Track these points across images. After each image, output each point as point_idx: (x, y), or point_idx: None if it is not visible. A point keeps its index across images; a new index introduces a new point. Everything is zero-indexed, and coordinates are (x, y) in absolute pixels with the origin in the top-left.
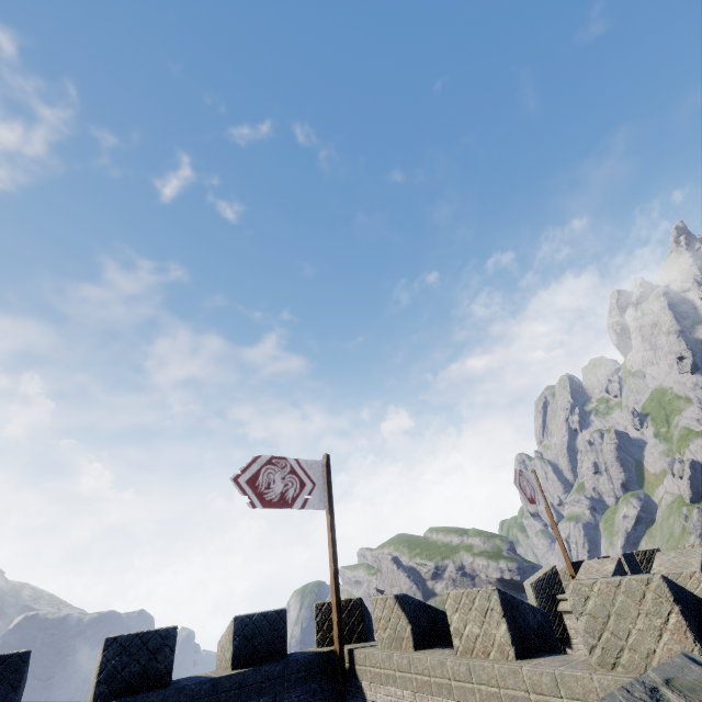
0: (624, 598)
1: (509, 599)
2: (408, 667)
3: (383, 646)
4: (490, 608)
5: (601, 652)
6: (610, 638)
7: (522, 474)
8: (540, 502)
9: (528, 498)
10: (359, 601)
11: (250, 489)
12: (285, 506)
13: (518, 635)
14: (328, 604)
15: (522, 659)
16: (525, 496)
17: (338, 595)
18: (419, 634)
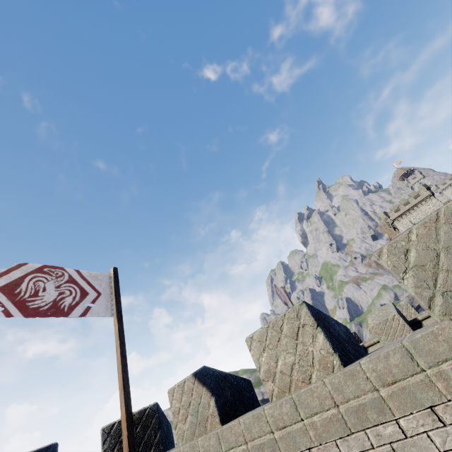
0: (448, 227)
1: (316, 311)
2: (217, 446)
3: (184, 441)
4: (301, 325)
5: (443, 298)
6: (448, 278)
7: (276, 287)
8: (290, 306)
9: (283, 302)
10: (155, 407)
11: (5, 297)
12: (59, 314)
13: (336, 343)
14: (118, 424)
15: (349, 365)
16: (282, 300)
17: (128, 403)
18: (224, 405)
